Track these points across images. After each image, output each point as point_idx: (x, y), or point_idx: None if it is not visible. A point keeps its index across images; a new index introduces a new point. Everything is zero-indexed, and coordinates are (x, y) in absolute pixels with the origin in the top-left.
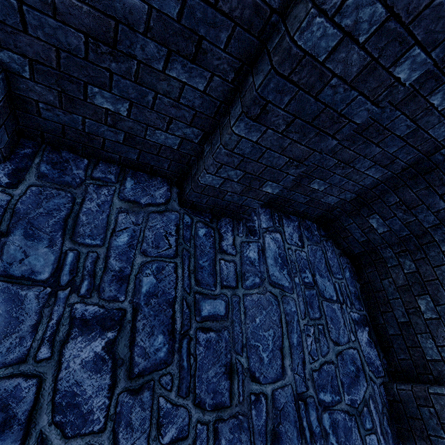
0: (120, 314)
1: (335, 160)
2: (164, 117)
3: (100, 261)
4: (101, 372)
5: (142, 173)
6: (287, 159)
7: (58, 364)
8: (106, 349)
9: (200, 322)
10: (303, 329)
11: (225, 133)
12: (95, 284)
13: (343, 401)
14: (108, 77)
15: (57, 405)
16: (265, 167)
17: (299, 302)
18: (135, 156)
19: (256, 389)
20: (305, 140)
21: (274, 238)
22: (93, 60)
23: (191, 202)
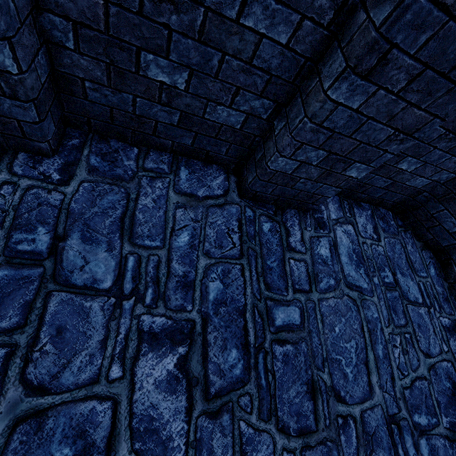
0: (189, 326)
1: (442, 130)
2: (229, 88)
3: (162, 265)
4: (176, 393)
5: (196, 161)
6: (392, 131)
7: (131, 384)
8: (178, 366)
9: (275, 333)
10: (388, 338)
11: (314, 101)
12: (160, 292)
13: (441, 424)
14: (166, 37)
15: (135, 430)
16: (358, 145)
17: (380, 306)
18: (190, 140)
19: (343, 410)
20: (427, 102)
21: (346, 231)
22: (149, 13)
23: (254, 193)
